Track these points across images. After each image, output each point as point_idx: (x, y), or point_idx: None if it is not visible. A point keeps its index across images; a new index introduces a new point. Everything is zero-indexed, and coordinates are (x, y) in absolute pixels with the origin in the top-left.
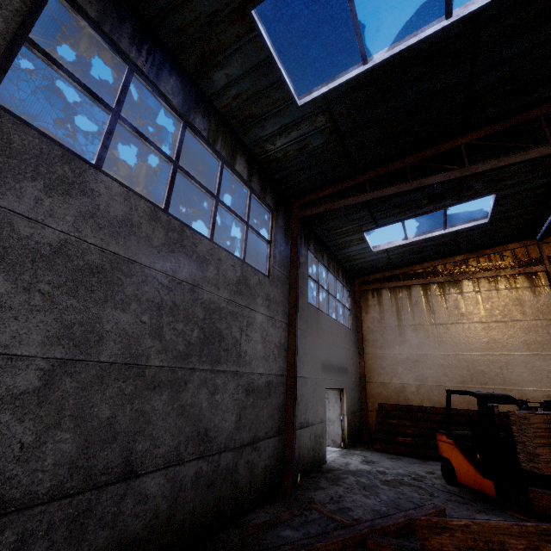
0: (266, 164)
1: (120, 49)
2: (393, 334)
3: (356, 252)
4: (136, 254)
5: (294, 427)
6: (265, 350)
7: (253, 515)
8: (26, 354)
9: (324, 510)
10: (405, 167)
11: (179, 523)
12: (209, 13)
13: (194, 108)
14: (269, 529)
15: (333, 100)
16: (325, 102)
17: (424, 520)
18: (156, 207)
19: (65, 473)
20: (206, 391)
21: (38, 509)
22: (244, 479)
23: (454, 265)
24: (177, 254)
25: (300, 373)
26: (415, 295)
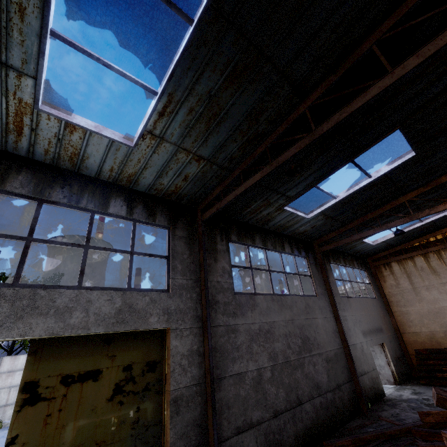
0: (295, 236)
1: (244, 242)
2: (410, 295)
3: (361, 248)
4: (273, 318)
5: (357, 376)
6: (328, 337)
7: (350, 423)
8: (266, 366)
9: (388, 420)
10: (374, 216)
11: (321, 423)
12: (267, 213)
13: (265, 240)
14: (360, 428)
15: (324, 211)
16: (320, 213)
17: (421, 412)
18: (271, 295)
19: (285, 402)
20: (311, 365)
21: (284, 414)
22: (340, 405)
23: (443, 236)
24: (283, 310)
25: (350, 342)
26: (419, 263)
